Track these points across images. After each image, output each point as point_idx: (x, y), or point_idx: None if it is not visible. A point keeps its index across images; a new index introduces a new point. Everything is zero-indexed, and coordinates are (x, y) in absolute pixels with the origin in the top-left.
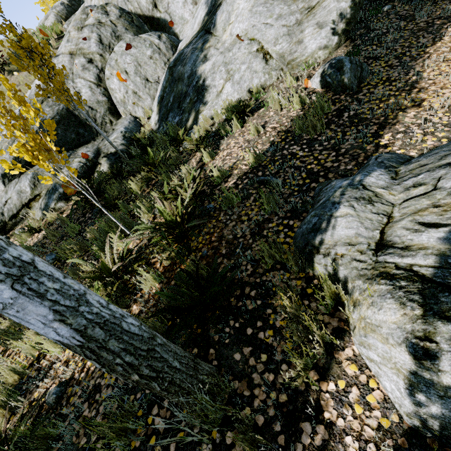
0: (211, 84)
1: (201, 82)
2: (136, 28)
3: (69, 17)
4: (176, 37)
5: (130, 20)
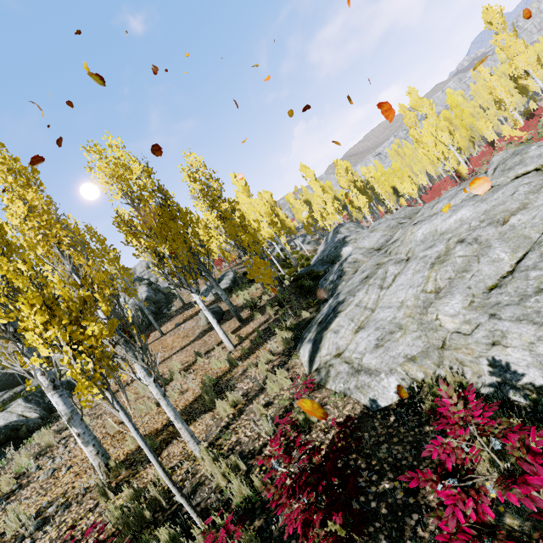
0: None
1: None
2: None
3: None
4: None
5: None
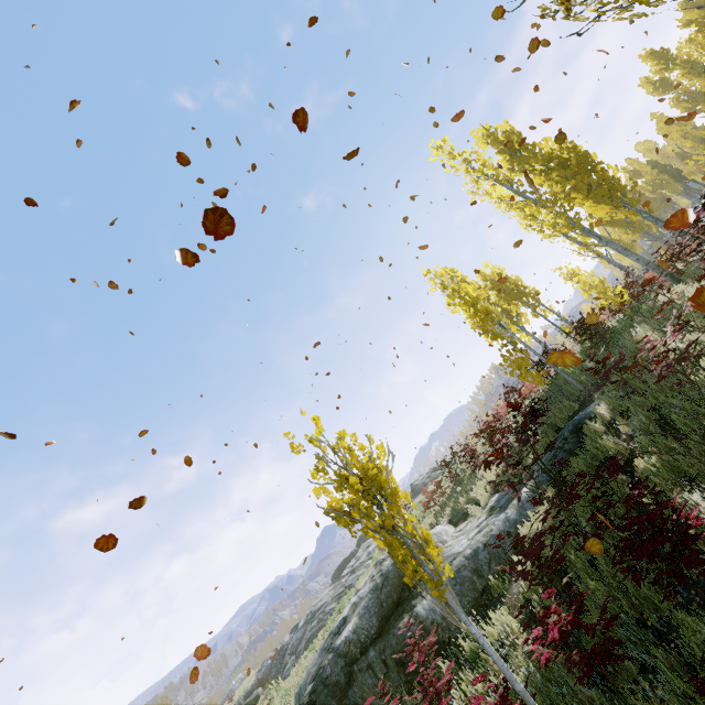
0: None
1: None
2: None
3: None
4: None
5: None
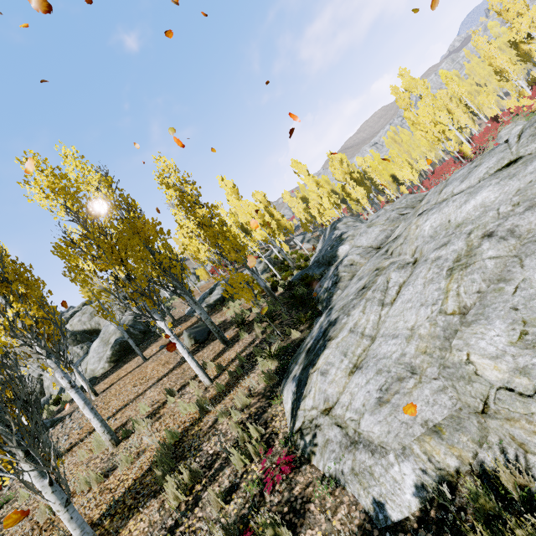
0: None
1: None
2: (77, 342)
3: (67, 323)
4: None
5: (75, 338)
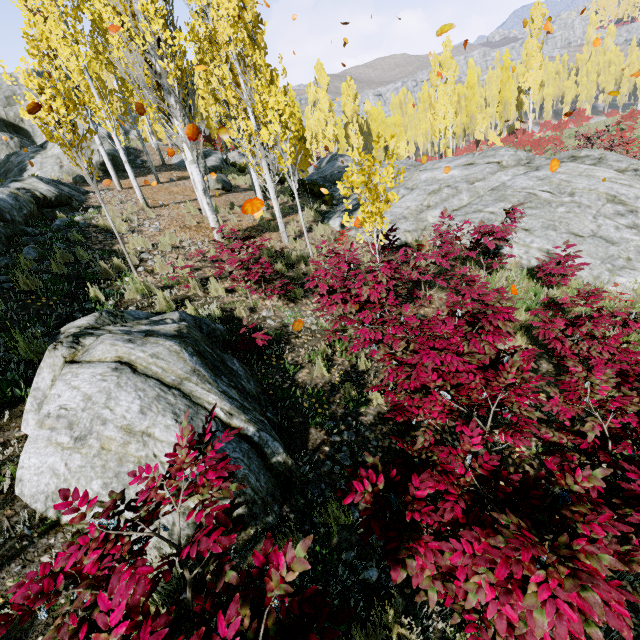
0: (30, 169)
1: (25, 167)
2: None
3: None
4: (35, 144)
5: None
